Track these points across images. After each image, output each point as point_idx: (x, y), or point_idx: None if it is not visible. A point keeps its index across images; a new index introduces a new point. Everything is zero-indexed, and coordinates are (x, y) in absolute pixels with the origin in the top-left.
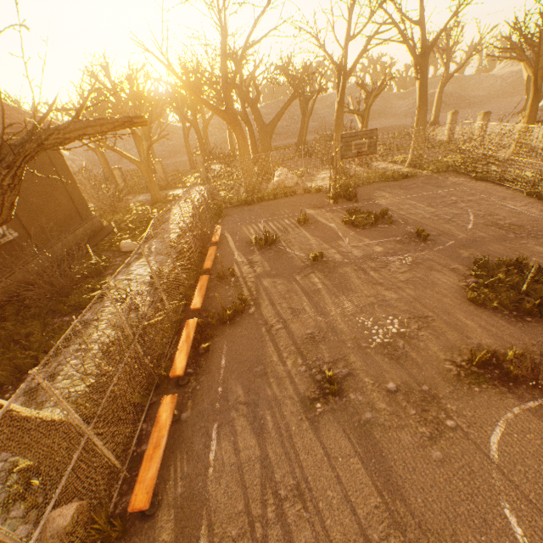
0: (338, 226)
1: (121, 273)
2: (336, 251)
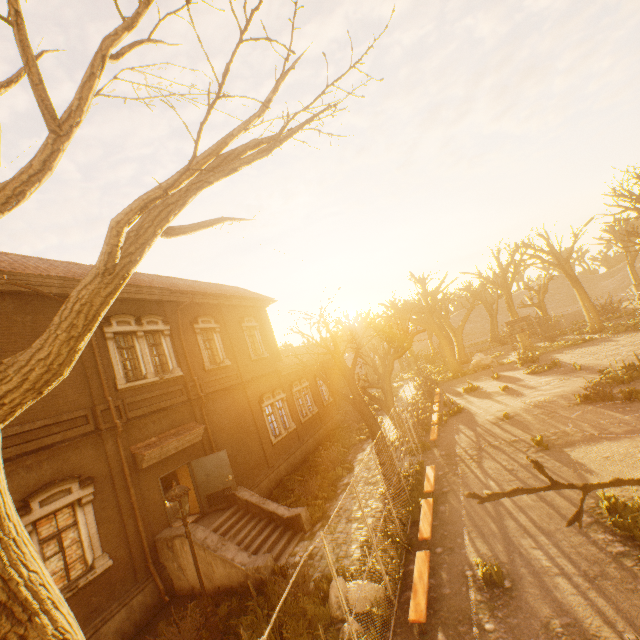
0: (521, 375)
1: (385, 415)
2: (517, 385)
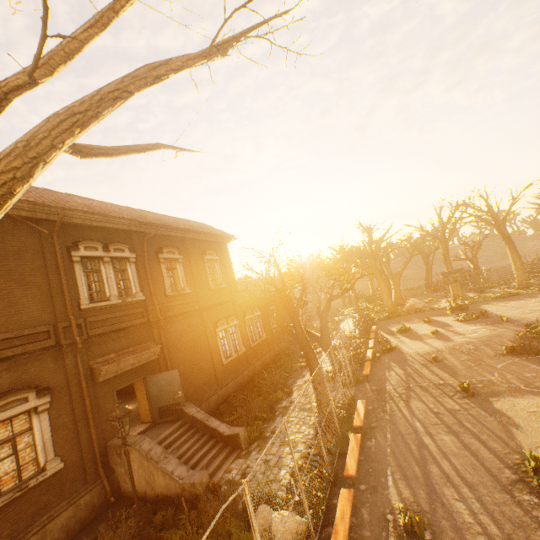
0: (451, 322)
1: None
2: (446, 330)
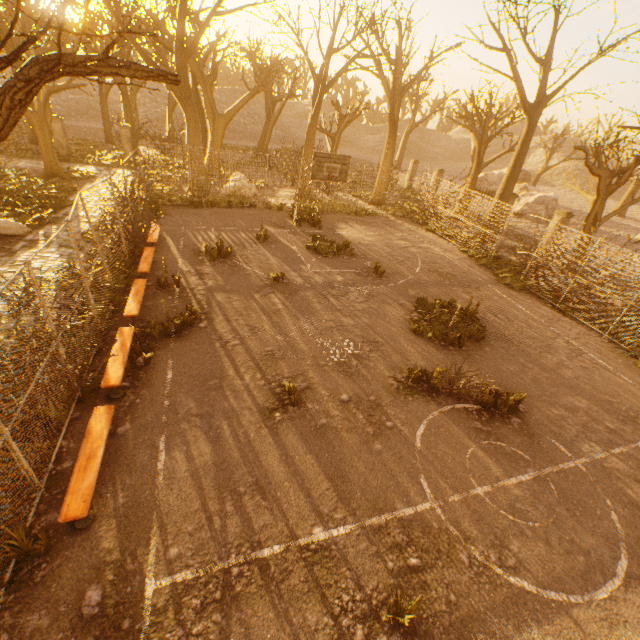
0: (301, 250)
1: (0, 263)
2: (298, 275)
